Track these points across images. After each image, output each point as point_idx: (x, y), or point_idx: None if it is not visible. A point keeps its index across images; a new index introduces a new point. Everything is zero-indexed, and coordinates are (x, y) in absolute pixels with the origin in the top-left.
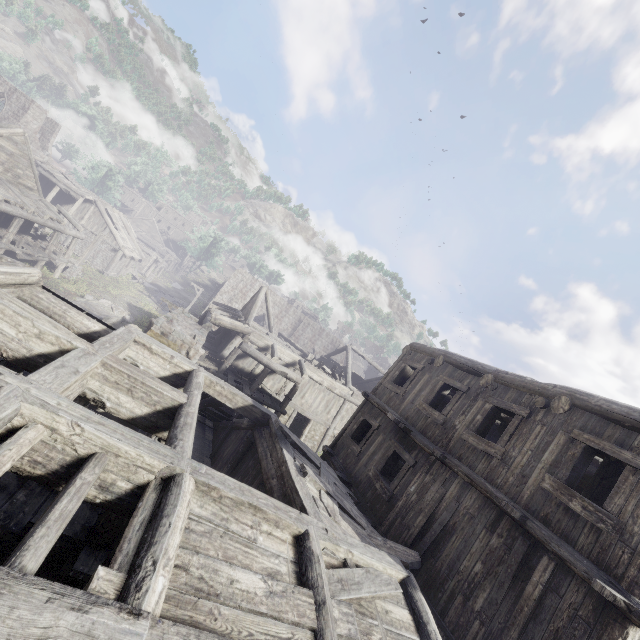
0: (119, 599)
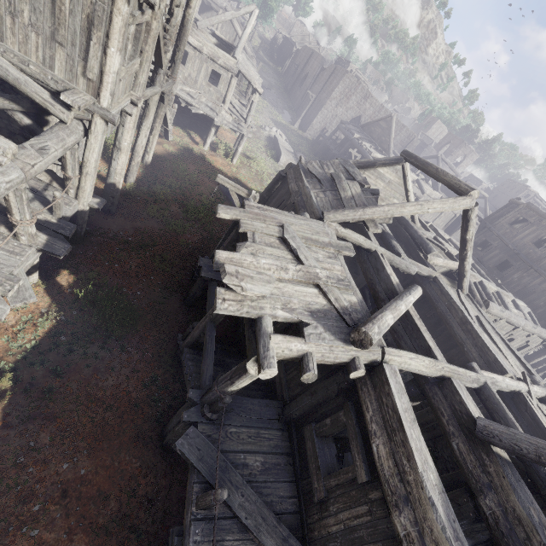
0: None
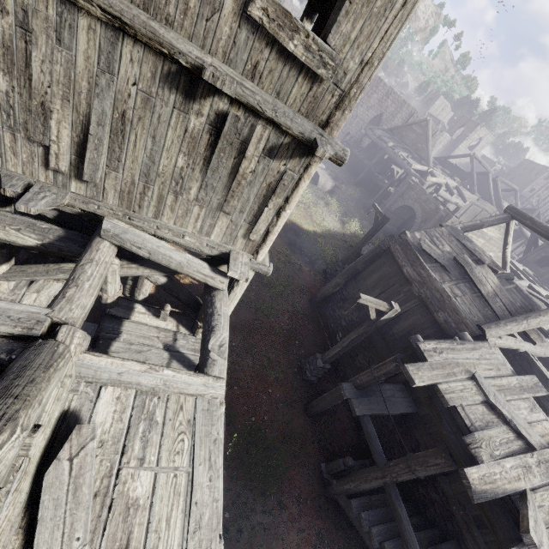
0: None
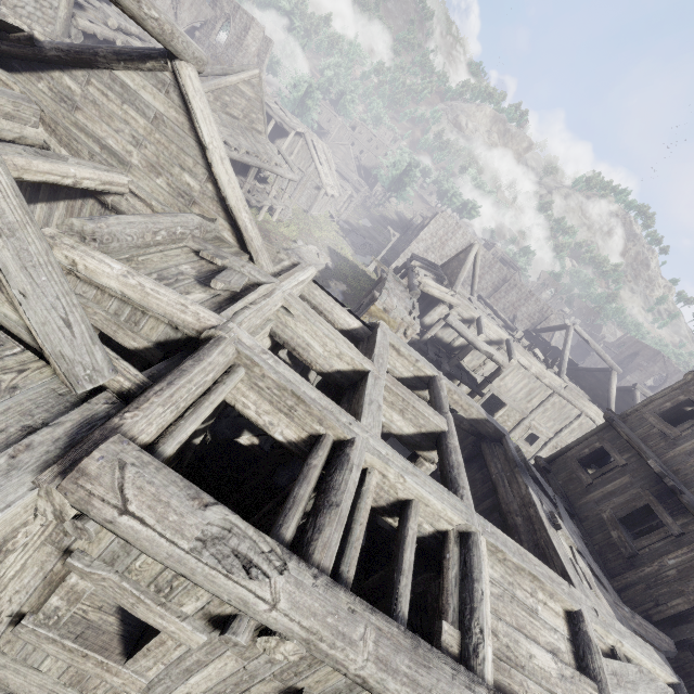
0: (462, 655)
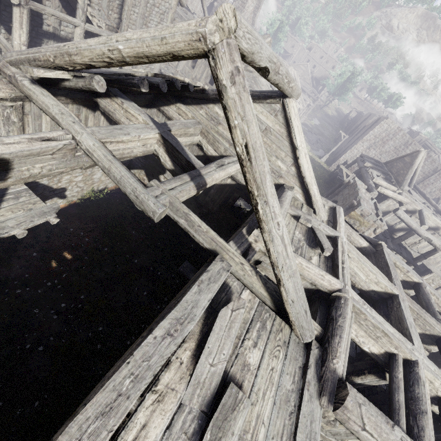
0: None
